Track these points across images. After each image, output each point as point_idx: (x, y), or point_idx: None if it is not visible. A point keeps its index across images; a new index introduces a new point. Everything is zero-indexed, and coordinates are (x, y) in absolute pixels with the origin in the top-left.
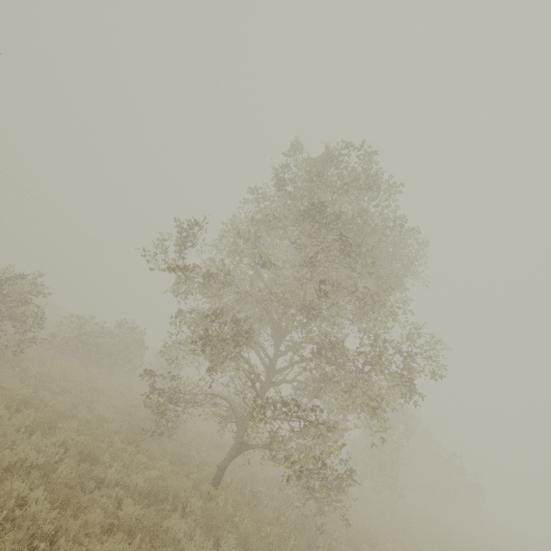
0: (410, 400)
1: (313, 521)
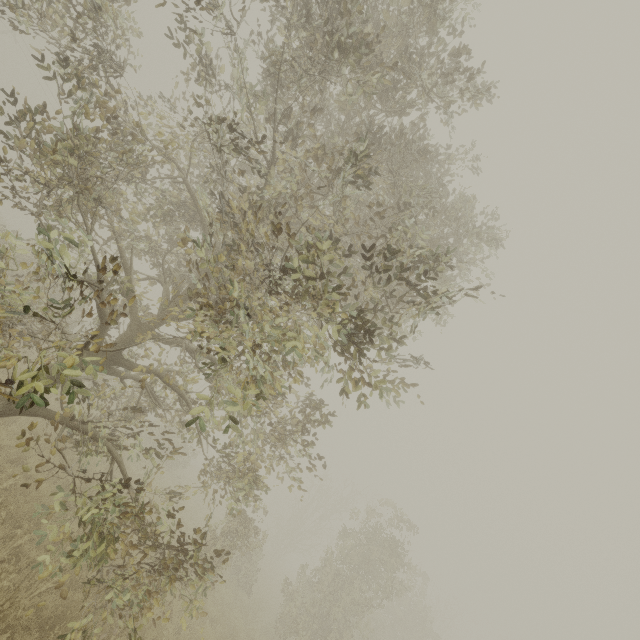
0: (358, 387)
1: (109, 636)
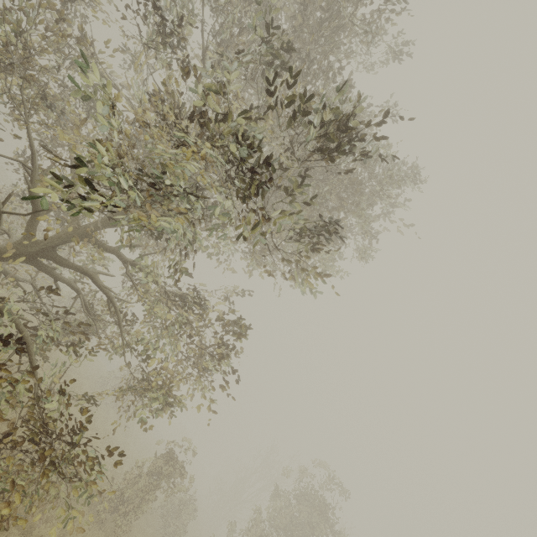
0: (254, 231)
1: None
